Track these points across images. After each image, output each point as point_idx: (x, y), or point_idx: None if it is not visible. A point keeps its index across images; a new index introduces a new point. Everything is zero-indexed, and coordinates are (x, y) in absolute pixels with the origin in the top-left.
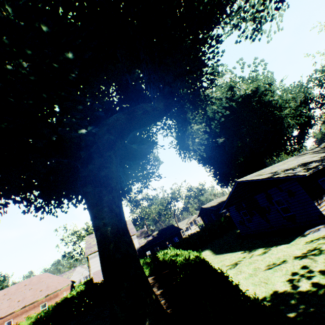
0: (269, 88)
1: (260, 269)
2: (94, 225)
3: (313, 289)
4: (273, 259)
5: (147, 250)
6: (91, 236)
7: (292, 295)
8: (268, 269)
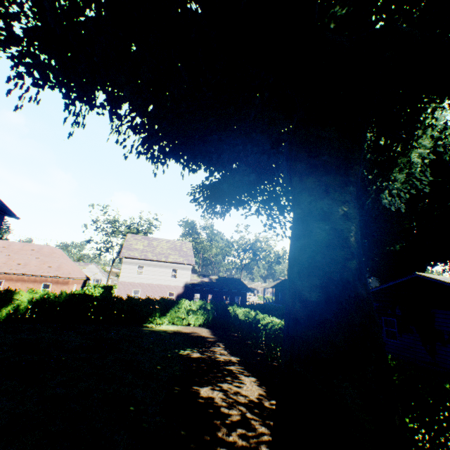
0: None
1: None
2: (314, 206)
3: None
4: None
5: (196, 292)
6: (135, 237)
7: None
8: None
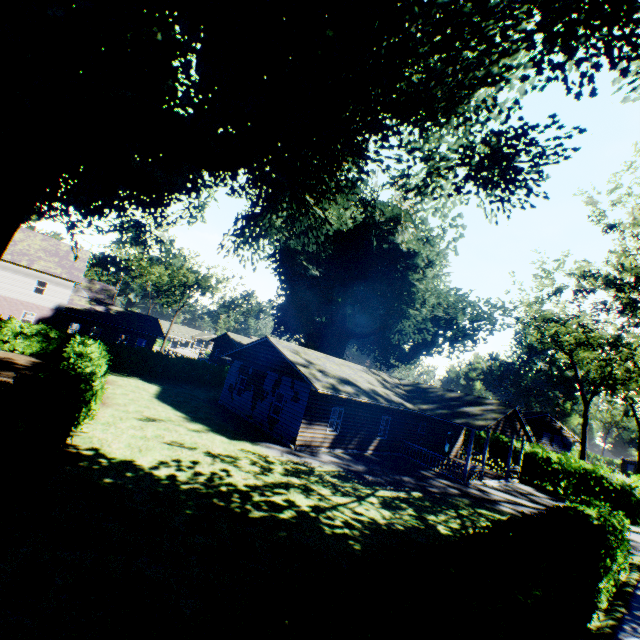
0: (428, 268)
1: (162, 439)
2: None
3: (163, 477)
4: (191, 440)
5: (75, 321)
6: None
7: (139, 471)
8: (168, 444)
